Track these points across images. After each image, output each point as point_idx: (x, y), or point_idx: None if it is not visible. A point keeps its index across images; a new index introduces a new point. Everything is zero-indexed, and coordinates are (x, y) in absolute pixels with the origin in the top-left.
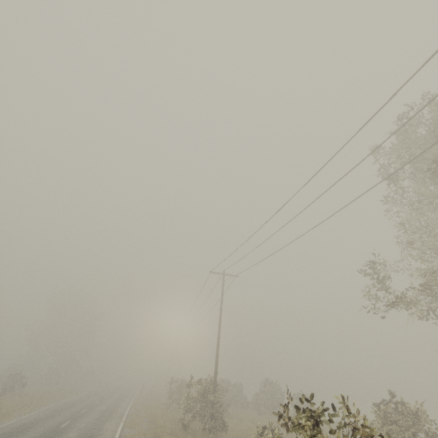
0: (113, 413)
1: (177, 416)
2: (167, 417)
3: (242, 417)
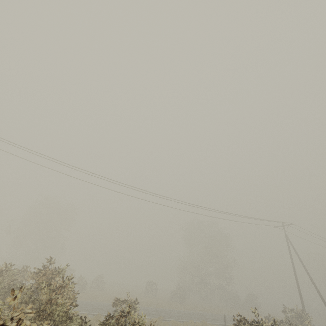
0: None
1: None
2: None
3: None
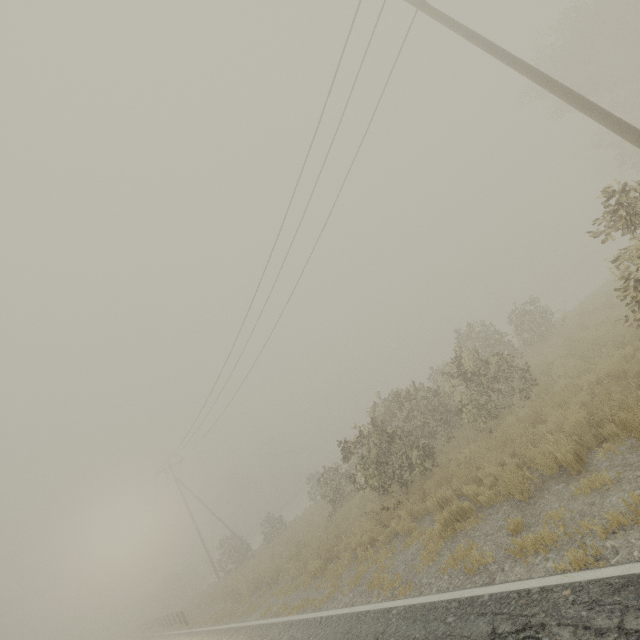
0: None
1: (523, 434)
2: (571, 426)
3: (540, 365)
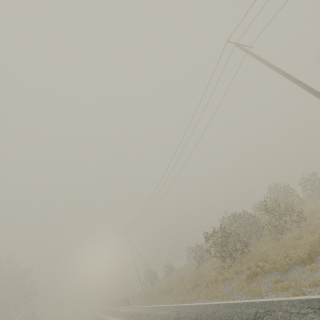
0: (208, 317)
1: (290, 243)
2: (309, 242)
3: (310, 210)
